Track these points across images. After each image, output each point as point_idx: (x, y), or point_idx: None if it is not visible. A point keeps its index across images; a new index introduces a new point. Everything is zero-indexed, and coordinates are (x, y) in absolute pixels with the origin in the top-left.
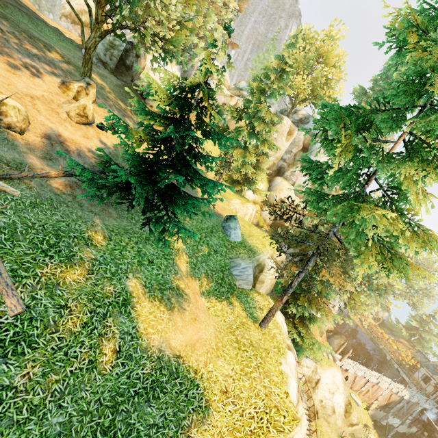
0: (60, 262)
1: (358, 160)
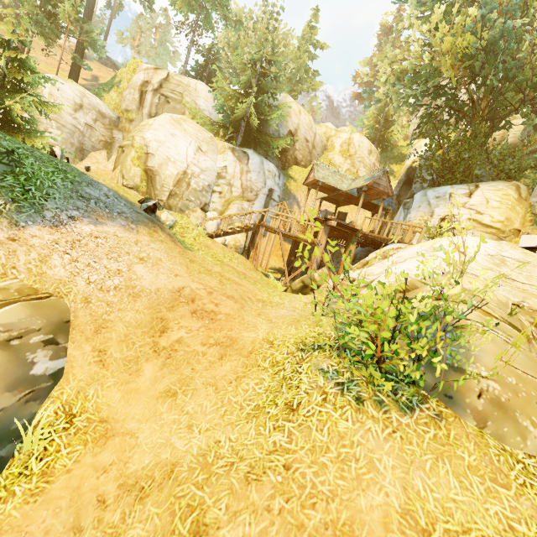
0: None
1: None
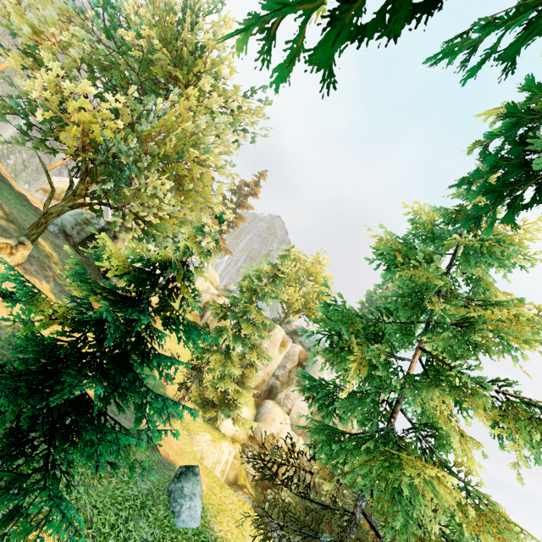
0: None
1: (374, 380)
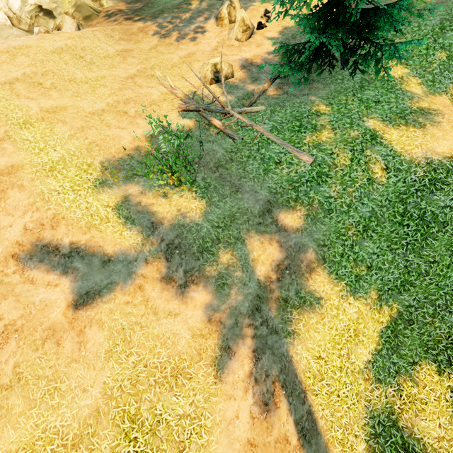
0: (311, 133)
1: None
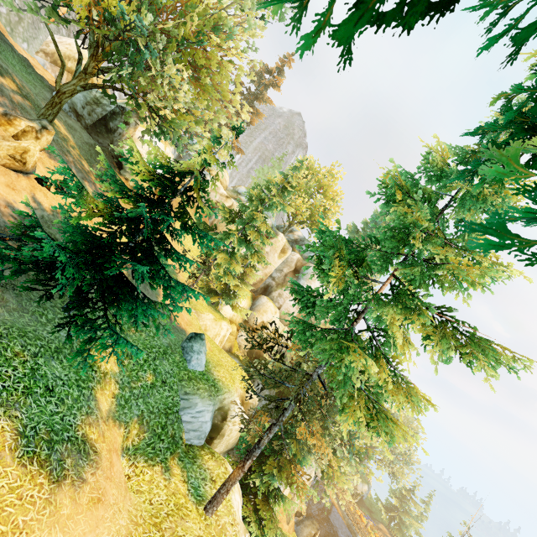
0: None
1: (349, 294)
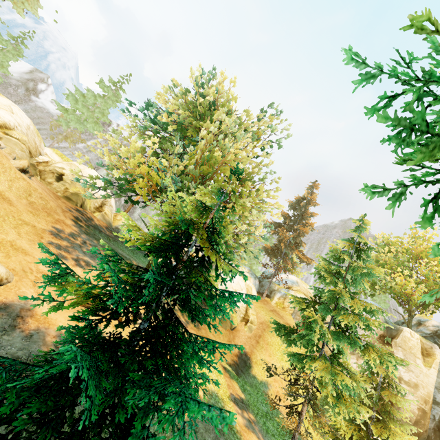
0: None
1: None
